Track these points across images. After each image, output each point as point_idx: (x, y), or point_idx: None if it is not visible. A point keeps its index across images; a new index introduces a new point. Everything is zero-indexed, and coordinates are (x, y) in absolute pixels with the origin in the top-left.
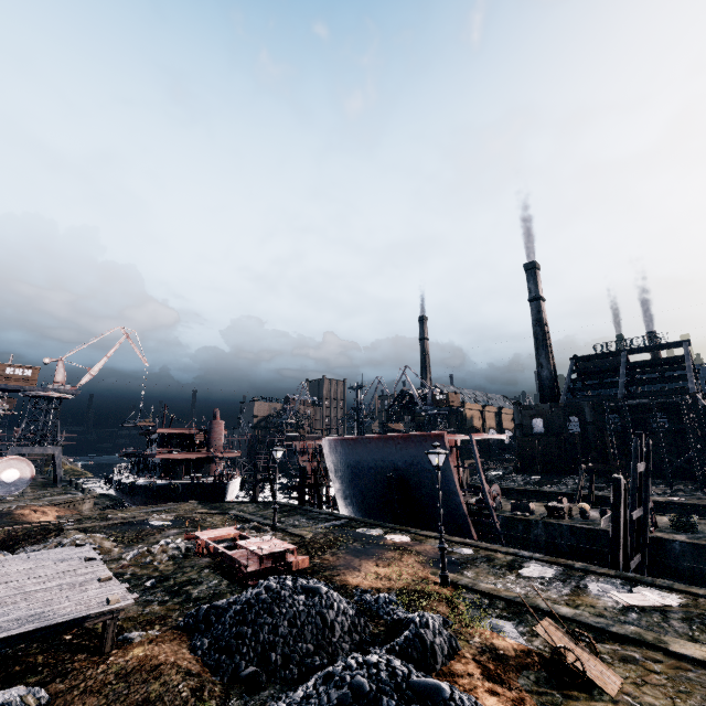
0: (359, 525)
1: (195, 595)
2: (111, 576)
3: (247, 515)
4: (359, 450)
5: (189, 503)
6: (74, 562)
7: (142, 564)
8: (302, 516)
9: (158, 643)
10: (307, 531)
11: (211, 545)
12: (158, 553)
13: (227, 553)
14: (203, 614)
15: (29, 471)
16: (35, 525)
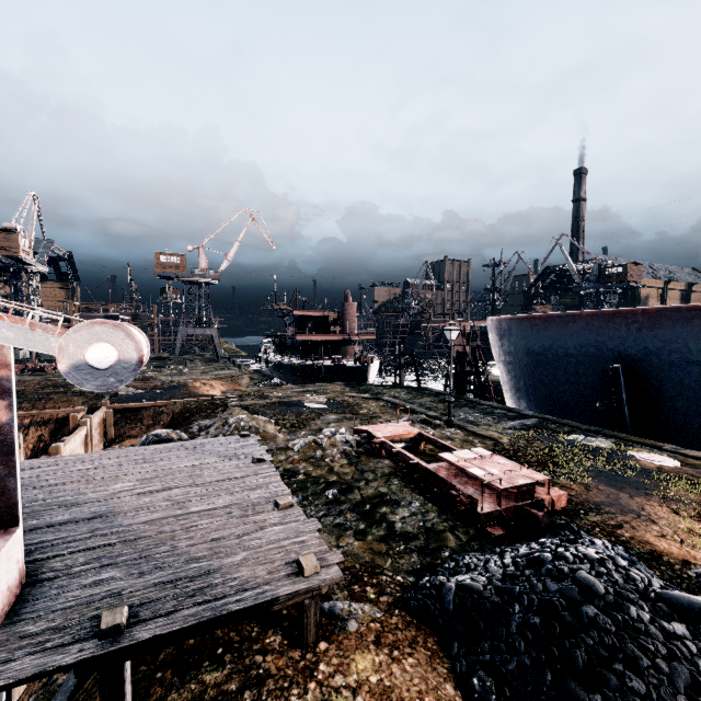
0: (562, 429)
1: (399, 526)
2: (291, 502)
3: (405, 403)
4: (550, 332)
5: (335, 385)
6: (241, 462)
7: (313, 460)
8: (472, 410)
9: (392, 652)
10: (493, 431)
11: (395, 449)
12: (326, 446)
13: (426, 467)
14: (452, 602)
15: (132, 348)
16: (205, 399)
